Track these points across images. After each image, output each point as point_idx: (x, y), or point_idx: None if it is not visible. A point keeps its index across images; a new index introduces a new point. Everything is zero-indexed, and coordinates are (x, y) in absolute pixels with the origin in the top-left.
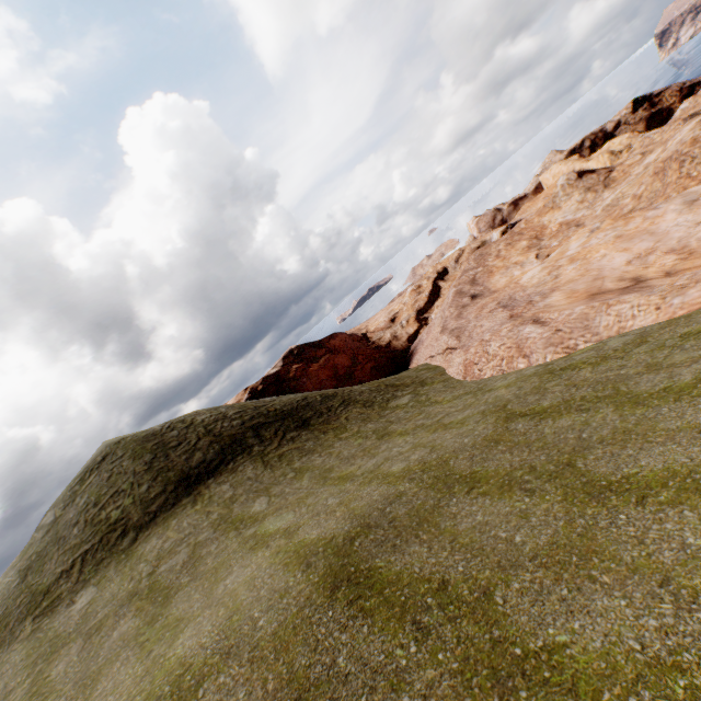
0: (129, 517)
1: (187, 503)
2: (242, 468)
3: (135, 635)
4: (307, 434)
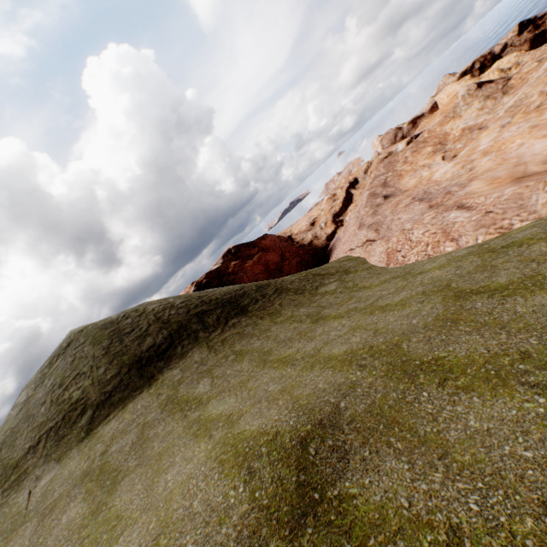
0: (88, 397)
1: (139, 384)
2: (188, 351)
3: (78, 526)
4: (245, 319)
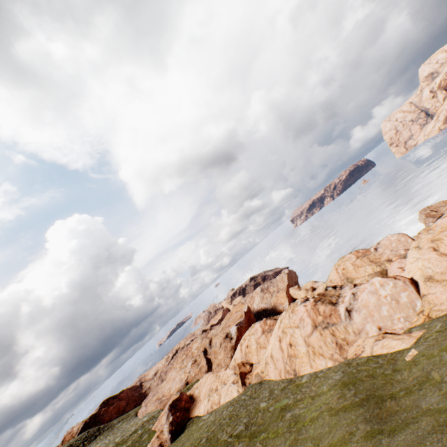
0: None
1: None
2: None
3: None
4: (95, 439)
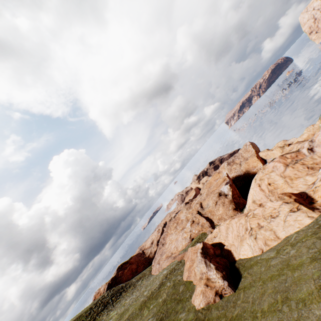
0: None
1: (98, 317)
2: (108, 307)
3: None
4: (121, 296)
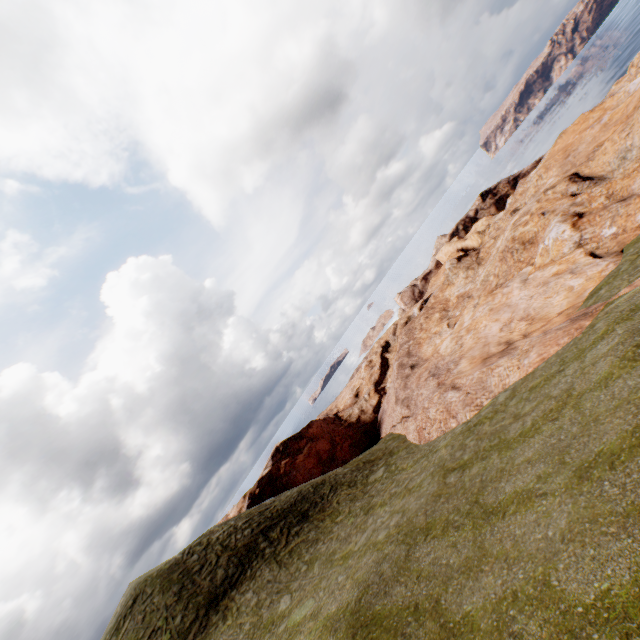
0: None
1: (220, 622)
2: (261, 573)
3: None
4: (308, 525)
